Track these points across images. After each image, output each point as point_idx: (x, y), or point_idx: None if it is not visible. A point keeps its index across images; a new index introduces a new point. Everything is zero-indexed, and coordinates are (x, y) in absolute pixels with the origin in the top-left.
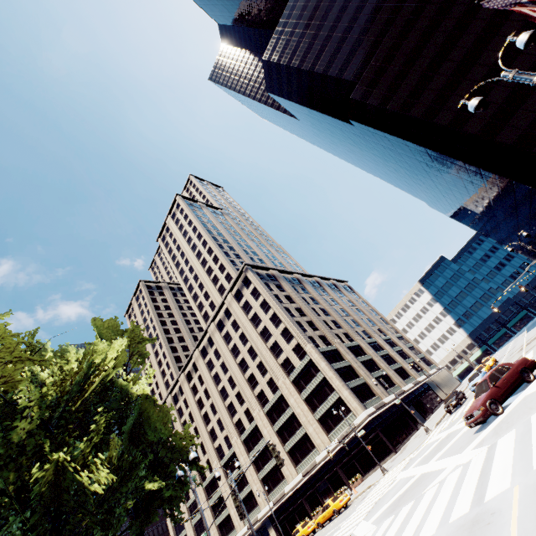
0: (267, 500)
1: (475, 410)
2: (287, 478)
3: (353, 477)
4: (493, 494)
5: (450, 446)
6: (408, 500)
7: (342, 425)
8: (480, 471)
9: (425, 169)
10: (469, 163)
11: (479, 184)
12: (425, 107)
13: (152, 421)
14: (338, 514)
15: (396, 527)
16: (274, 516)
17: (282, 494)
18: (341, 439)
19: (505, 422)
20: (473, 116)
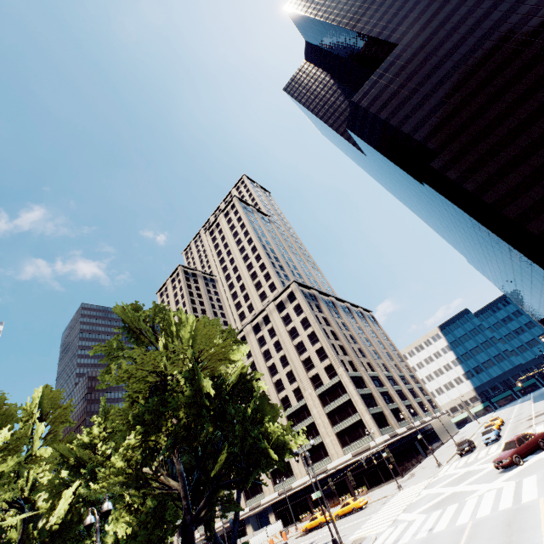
0: (273, 490)
1: (504, 459)
2: (296, 476)
3: (360, 488)
4: (527, 500)
5: (476, 478)
6: (450, 503)
7: (358, 443)
8: (513, 492)
9: (479, 240)
10: (524, 255)
11: (526, 270)
12: (496, 197)
13: (265, 410)
14: (356, 511)
15: (450, 513)
16: (288, 503)
17: (289, 488)
18: (355, 454)
19: (526, 470)
20: (537, 219)
